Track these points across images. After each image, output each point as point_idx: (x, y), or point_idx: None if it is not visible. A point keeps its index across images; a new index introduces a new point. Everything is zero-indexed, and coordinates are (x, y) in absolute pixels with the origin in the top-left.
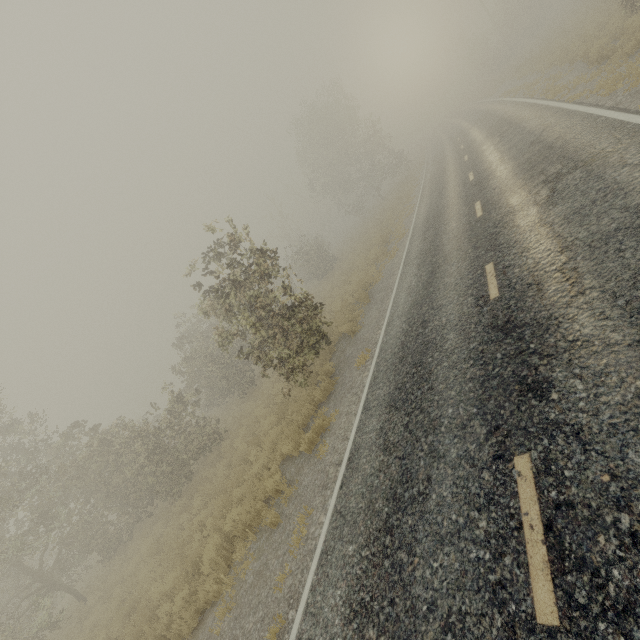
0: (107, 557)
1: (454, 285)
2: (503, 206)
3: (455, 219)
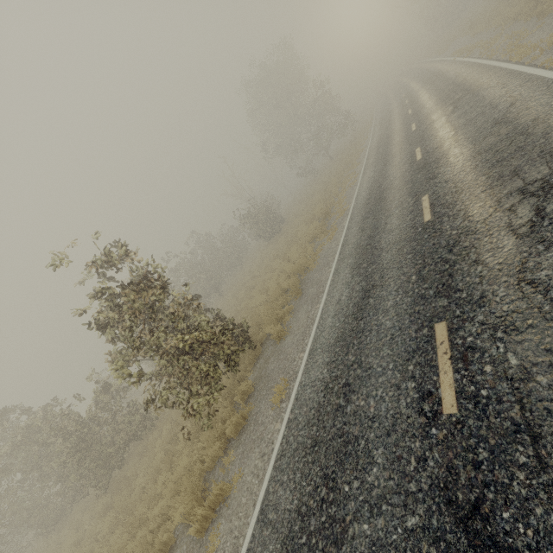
0: (47, 532)
1: (390, 336)
2: (460, 215)
3: (397, 213)
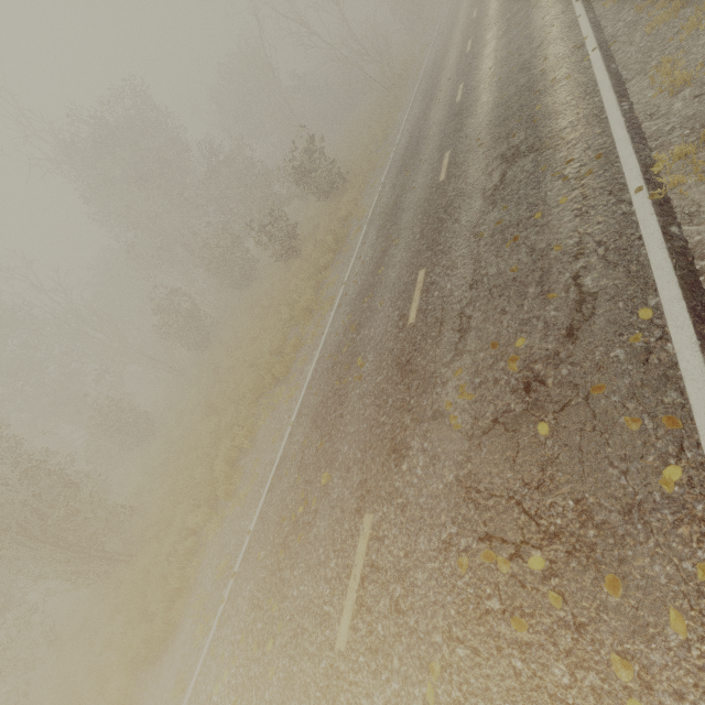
0: None
1: None
2: None
3: None
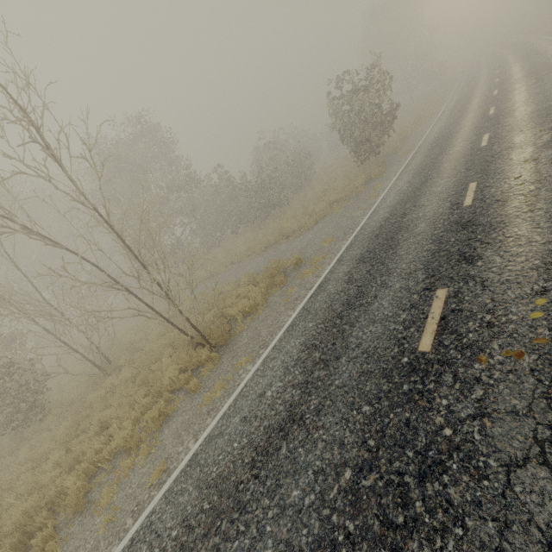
0: (207, 249)
1: (471, 117)
2: (510, 89)
3: (479, 98)
